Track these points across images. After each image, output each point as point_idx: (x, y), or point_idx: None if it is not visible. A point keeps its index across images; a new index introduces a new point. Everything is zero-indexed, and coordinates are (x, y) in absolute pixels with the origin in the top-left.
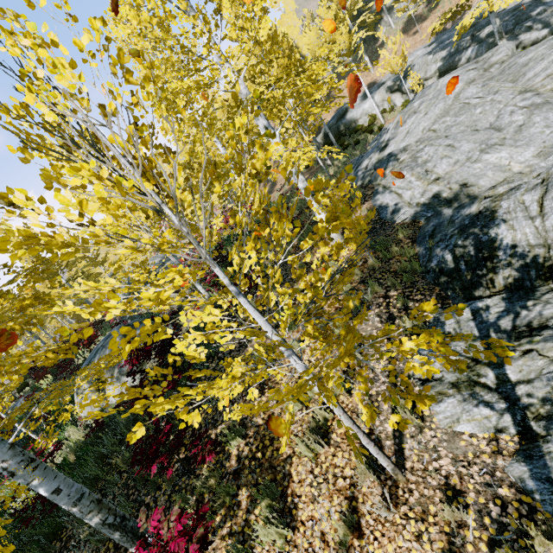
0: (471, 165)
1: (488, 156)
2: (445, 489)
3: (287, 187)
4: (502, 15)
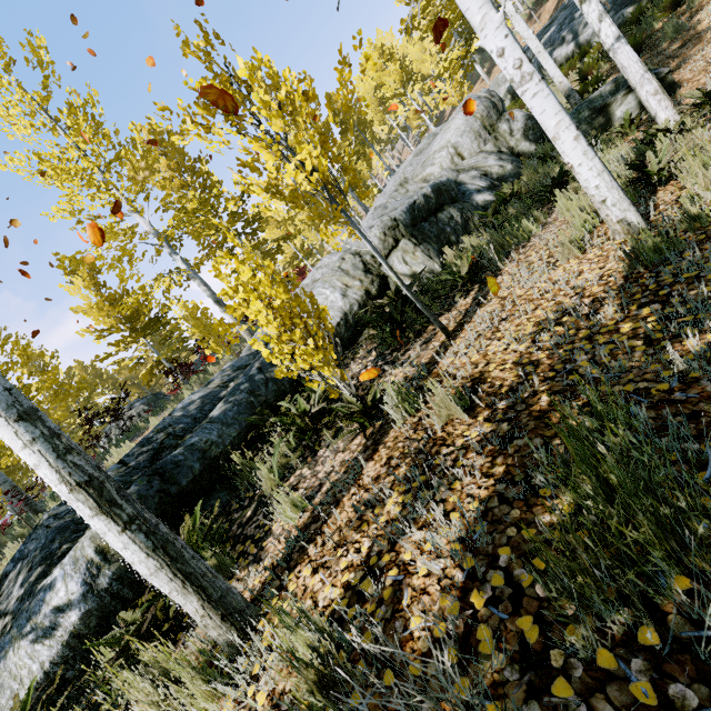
0: None
1: None
2: None
3: None
4: (564, 13)
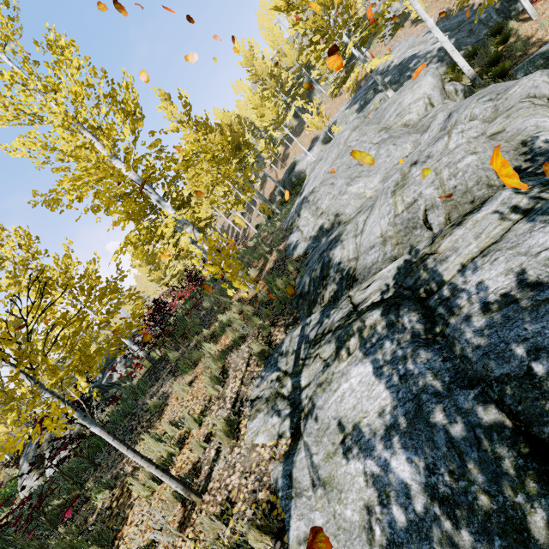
0: (341, 197)
1: (351, 188)
2: (224, 503)
3: None
4: (391, 71)
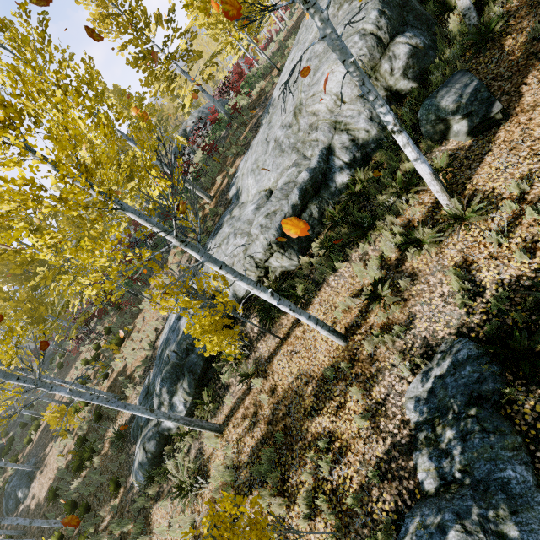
0: (246, 178)
1: (249, 178)
2: None
3: (295, 19)
4: None
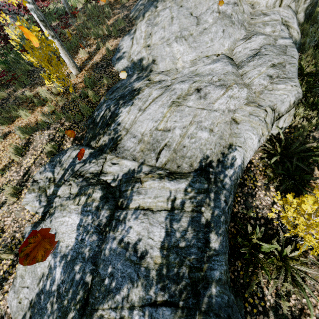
0: (165, 46)
1: (175, 45)
2: (0, 229)
3: None
4: None
